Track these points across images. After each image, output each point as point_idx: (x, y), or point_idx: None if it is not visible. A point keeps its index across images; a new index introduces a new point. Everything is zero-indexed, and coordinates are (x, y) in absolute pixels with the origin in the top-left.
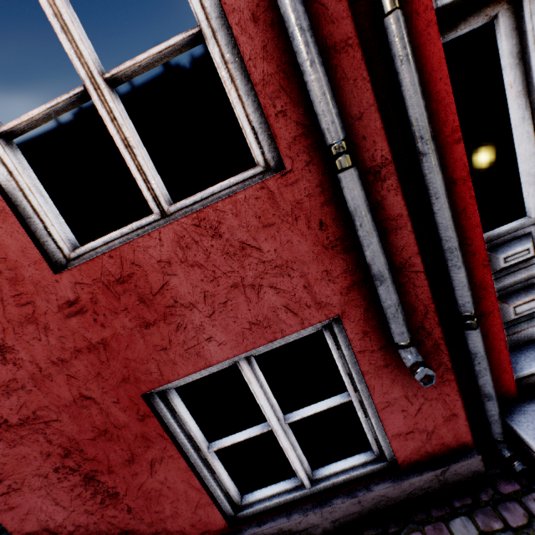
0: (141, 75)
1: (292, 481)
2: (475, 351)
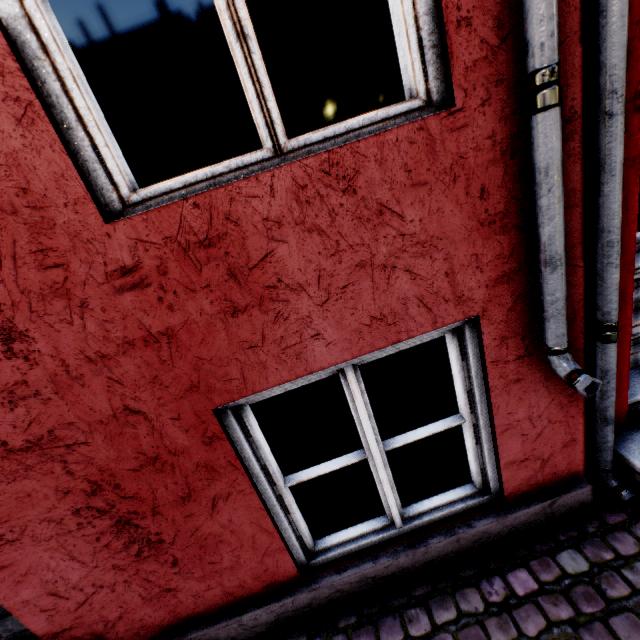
0: (141, 9)
1: (379, 521)
2: (607, 368)
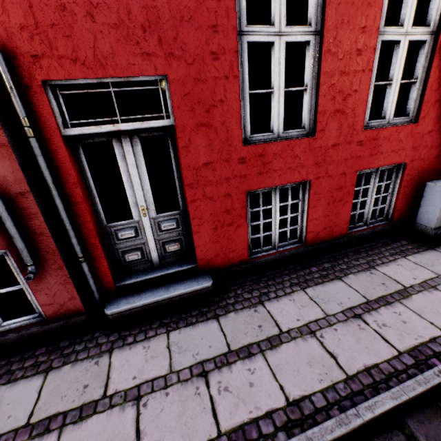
0: None
1: None
2: (84, 272)
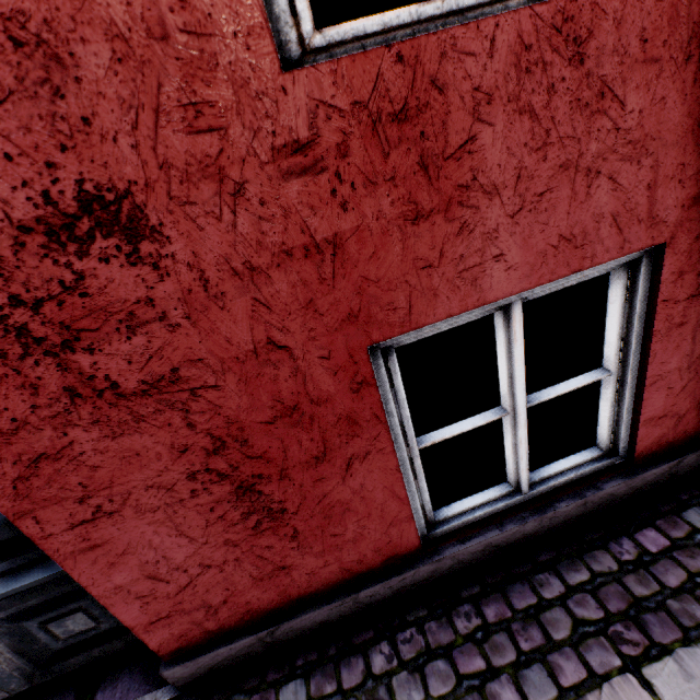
0: None
1: (501, 489)
2: None
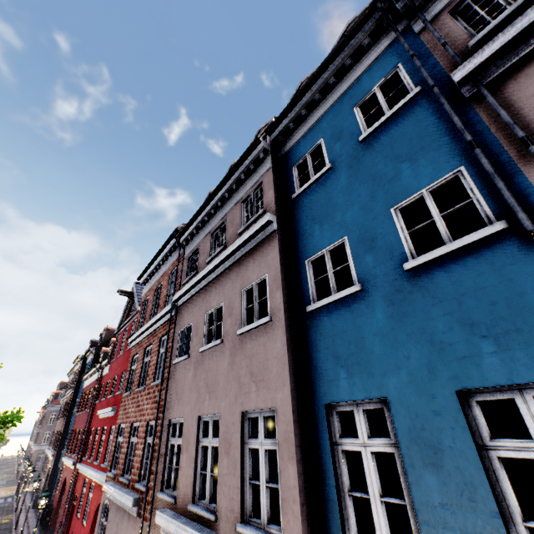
0: None
1: None
2: None
